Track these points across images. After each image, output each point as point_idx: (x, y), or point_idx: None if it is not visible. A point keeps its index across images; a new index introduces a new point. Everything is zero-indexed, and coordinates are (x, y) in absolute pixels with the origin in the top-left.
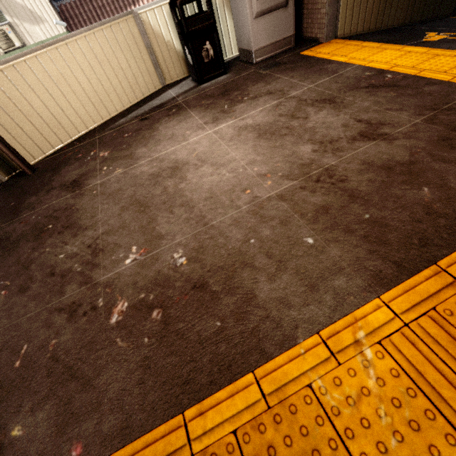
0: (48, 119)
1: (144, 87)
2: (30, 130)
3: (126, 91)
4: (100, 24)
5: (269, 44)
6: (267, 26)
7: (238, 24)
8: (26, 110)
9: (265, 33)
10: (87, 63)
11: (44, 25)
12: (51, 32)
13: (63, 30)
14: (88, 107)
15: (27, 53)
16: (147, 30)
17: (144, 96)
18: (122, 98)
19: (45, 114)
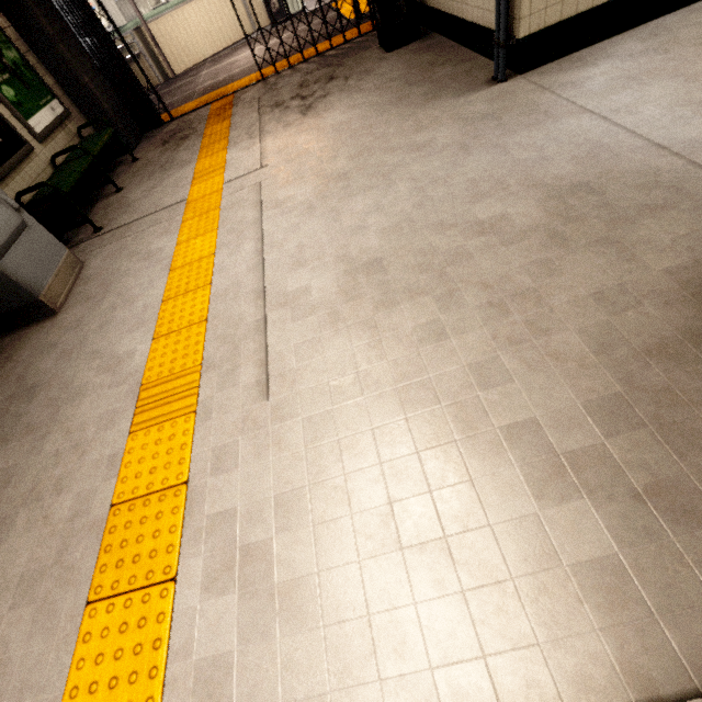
0: (184, 48)
1: (241, 31)
2: (175, 54)
3: (229, 34)
4: None
5: None
6: None
7: None
8: (174, 42)
9: None
10: (206, 14)
11: None
12: None
13: None
14: (206, 43)
15: (177, 8)
16: None
17: (241, 38)
18: (226, 39)
19: (183, 45)
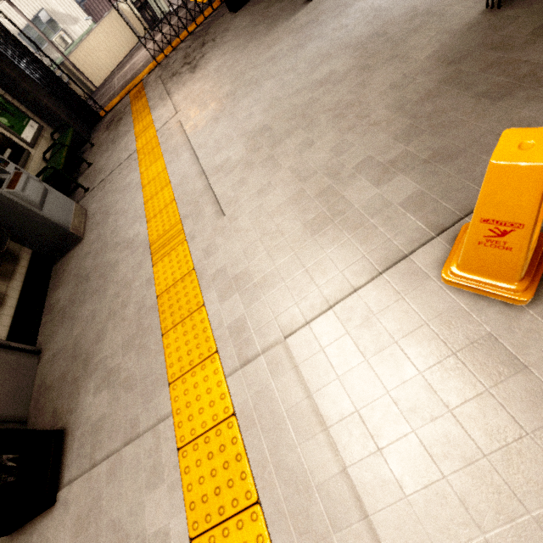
0: (97, 67)
1: (131, 42)
2: (92, 73)
3: (123, 47)
4: (104, 18)
5: None
6: None
7: None
8: (89, 64)
9: None
10: (104, 38)
11: (80, 23)
12: (85, 27)
13: (91, 23)
14: (110, 59)
15: (83, 40)
16: (124, 12)
17: (133, 47)
18: (123, 51)
19: (95, 65)
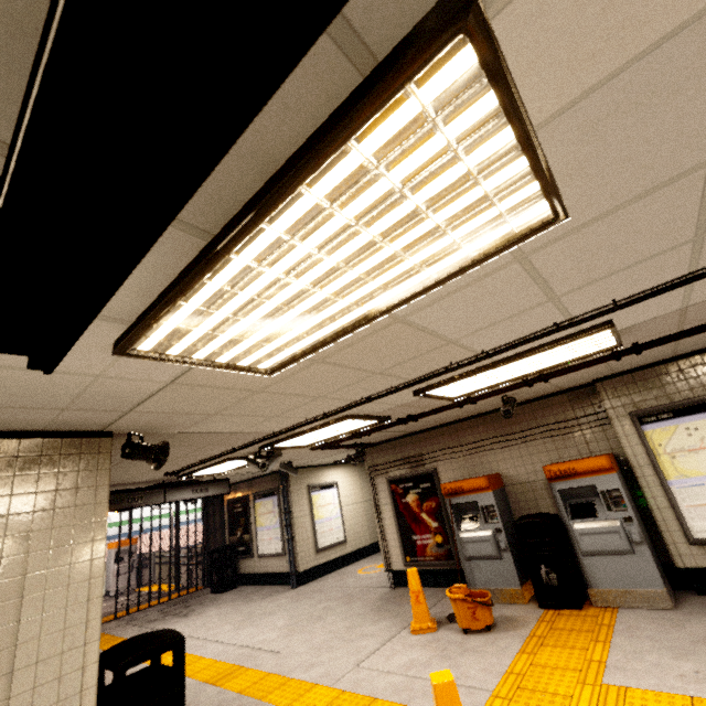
0: None
1: None
2: None
3: None
4: None
5: (121, 587)
6: (121, 580)
7: (107, 579)
8: None
9: (119, 582)
10: None
11: None
12: None
13: None
14: None
15: None
16: None
17: None
18: None
19: None
